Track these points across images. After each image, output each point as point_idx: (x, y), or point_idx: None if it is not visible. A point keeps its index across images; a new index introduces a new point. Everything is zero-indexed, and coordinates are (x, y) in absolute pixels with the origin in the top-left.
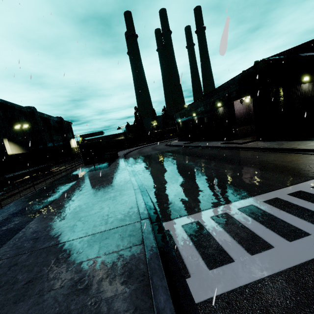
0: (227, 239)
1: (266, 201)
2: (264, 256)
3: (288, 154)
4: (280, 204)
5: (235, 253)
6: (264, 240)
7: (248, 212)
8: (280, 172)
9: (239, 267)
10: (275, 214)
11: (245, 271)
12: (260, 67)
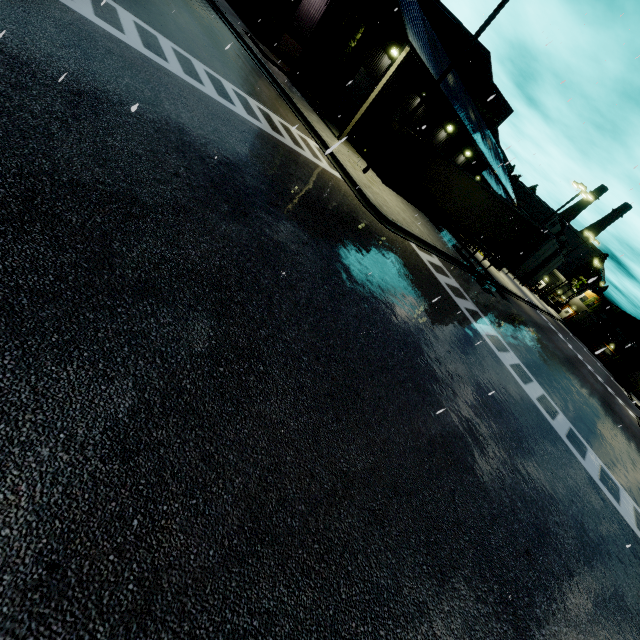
0: (85, 1)
1: (175, 49)
2: (107, 25)
3: (280, 97)
4: (182, 58)
5: (80, 4)
6: (124, 31)
7: (141, 29)
8: (236, 77)
9: (73, 4)
10: (165, 50)
11: (75, 7)
12: None
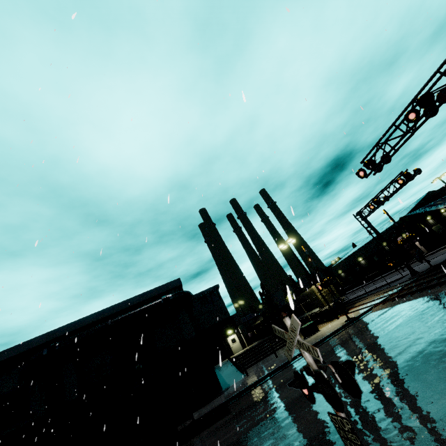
0: None
1: None
2: None
3: None
4: None
5: None
6: None
7: None
8: None
9: None
10: None
11: None
12: (405, 219)
